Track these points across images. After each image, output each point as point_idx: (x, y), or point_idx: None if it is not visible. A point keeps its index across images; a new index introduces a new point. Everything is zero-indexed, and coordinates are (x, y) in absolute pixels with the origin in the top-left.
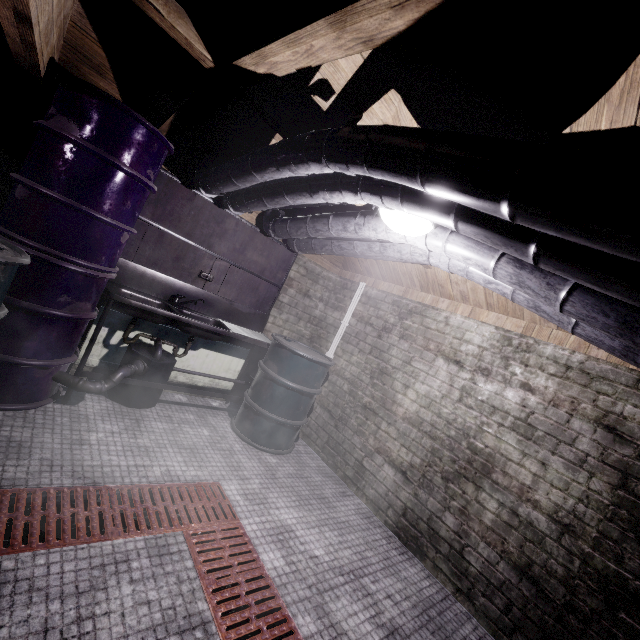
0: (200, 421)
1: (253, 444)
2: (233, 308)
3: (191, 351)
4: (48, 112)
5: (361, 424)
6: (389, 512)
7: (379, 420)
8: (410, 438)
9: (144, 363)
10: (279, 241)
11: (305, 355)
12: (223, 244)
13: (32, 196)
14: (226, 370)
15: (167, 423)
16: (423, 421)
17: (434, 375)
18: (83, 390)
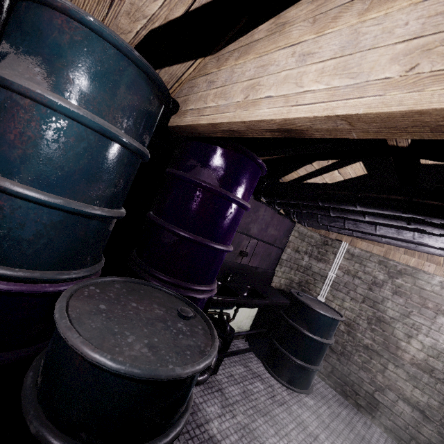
0: (248, 372)
1: (292, 388)
2: (256, 272)
3: (229, 310)
4: (186, 163)
5: (366, 362)
6: (412, 443)
7: (385, 361)
8: (422, 382)
9: (221, 341)
10: (287, 216)
11: (332, 317)
12: (255, 227)
13: (180, 242)
14: (247, 317)
15: (236, 385)
16: (434, 369)
17: (438, 330)
18: (196, 384)
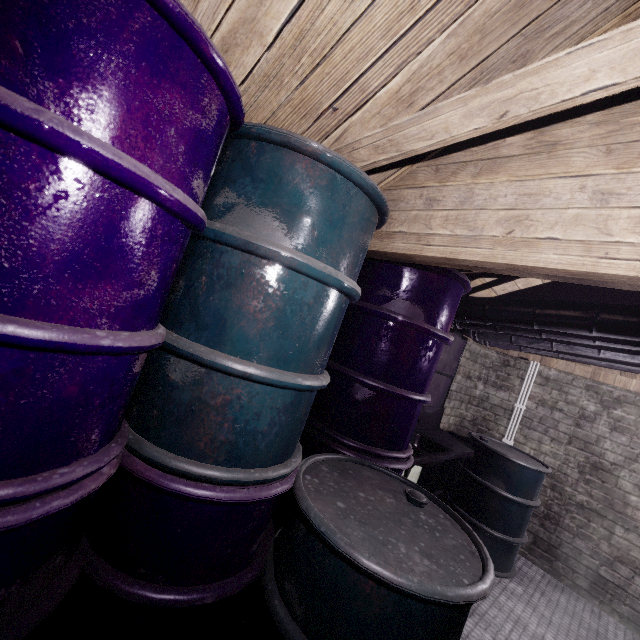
0: None
1: None
2: (423, 413)
3: None
4: (376, 292)
5: (582, 526)
6: None
7: (609, 524)
8: None
9: None
10: (458, 333)
11: (538, 469)
12: None
13: (378, 397)
14: (411, 475)
15: None
16: None
17: None
18: None
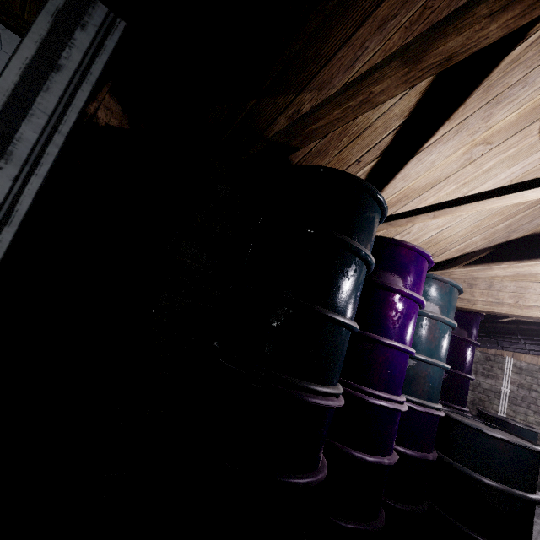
0: None
1: None
2: None
3: None
4: None
5: None
6: None
7: None
8: None
9: None
10: None
11: (533, 430)
12: None
13: (451, 377)
14: None
15: None
16: None
17: None
18: None
